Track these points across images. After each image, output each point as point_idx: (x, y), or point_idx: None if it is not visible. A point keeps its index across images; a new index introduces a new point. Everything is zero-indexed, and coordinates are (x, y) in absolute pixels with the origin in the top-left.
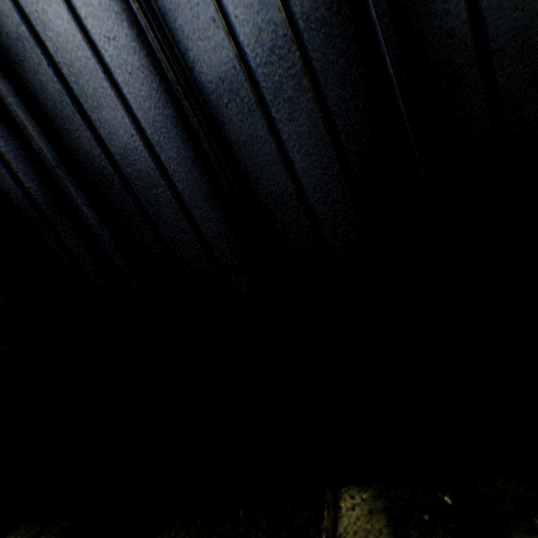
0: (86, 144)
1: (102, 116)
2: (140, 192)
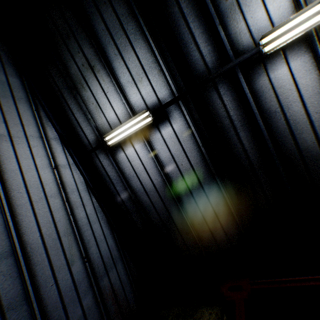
0: (288, 145)
1: (300, 136)
2: (308, 162)
